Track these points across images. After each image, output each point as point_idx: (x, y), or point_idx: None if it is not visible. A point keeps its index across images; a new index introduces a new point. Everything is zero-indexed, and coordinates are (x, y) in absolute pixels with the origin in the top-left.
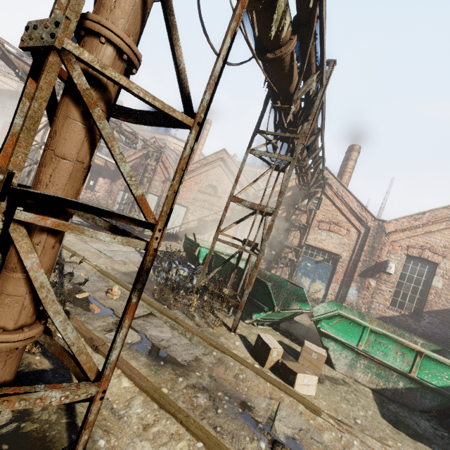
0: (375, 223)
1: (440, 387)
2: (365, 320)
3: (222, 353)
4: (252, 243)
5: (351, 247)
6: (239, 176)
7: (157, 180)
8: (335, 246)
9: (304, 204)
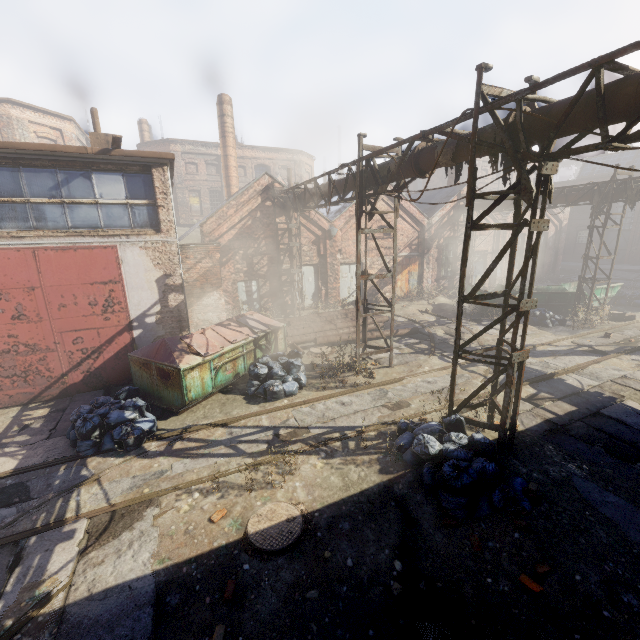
0: (502, 220)
1: (615, 294)
2: (571, 285)
3: (629, 325)
4: (582, 276)
5: (492, 242)
6: (602, 244)
7: (304, 243)
8: (484, 245)
9: (462, 219)
